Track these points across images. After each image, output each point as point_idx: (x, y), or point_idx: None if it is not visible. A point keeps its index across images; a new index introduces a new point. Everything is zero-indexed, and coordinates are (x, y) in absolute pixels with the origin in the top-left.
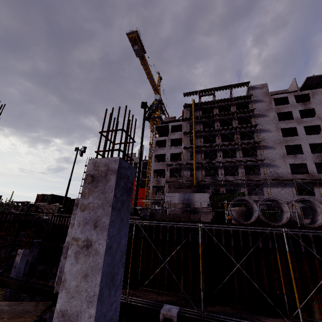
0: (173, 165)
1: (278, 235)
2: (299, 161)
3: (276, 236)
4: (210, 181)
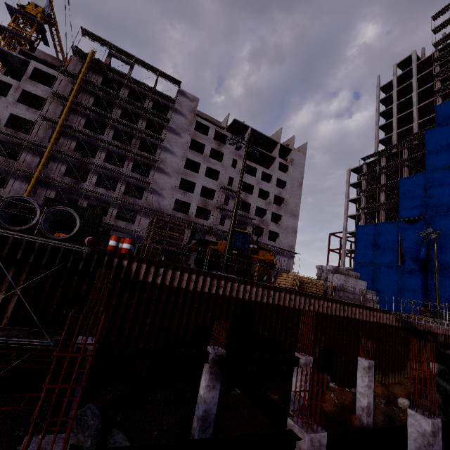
0: (8, 135)
1: None
2: (186, 199)
3: None
4: (67, 184)
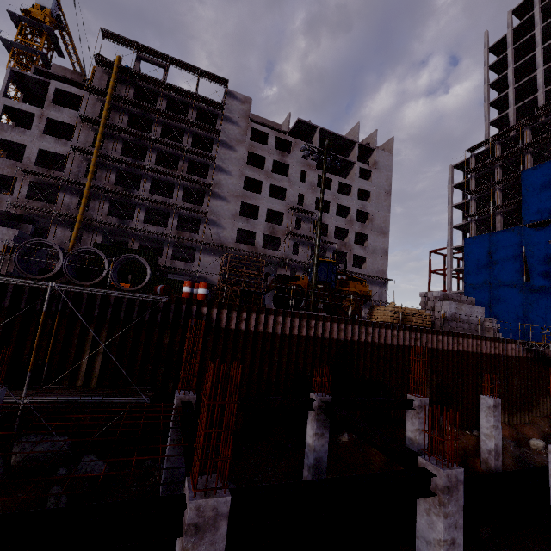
0: (41, 175)
1: (71, 295)
2: (250, 227)
3: (68, 296)
4: (113, 225)
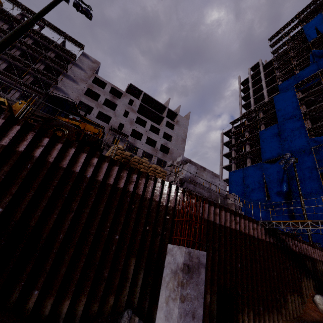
0: None
1: None
2: None
3: None
4: None
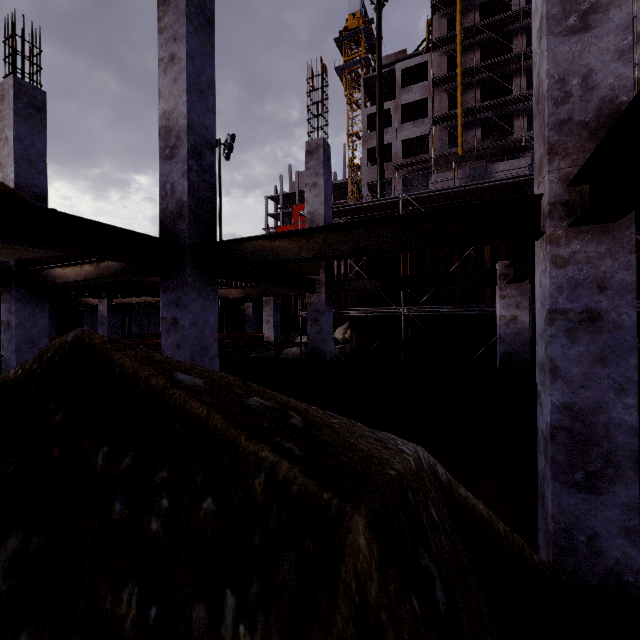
0: (411, 165)
1: None
2: None
3: None
4: None
